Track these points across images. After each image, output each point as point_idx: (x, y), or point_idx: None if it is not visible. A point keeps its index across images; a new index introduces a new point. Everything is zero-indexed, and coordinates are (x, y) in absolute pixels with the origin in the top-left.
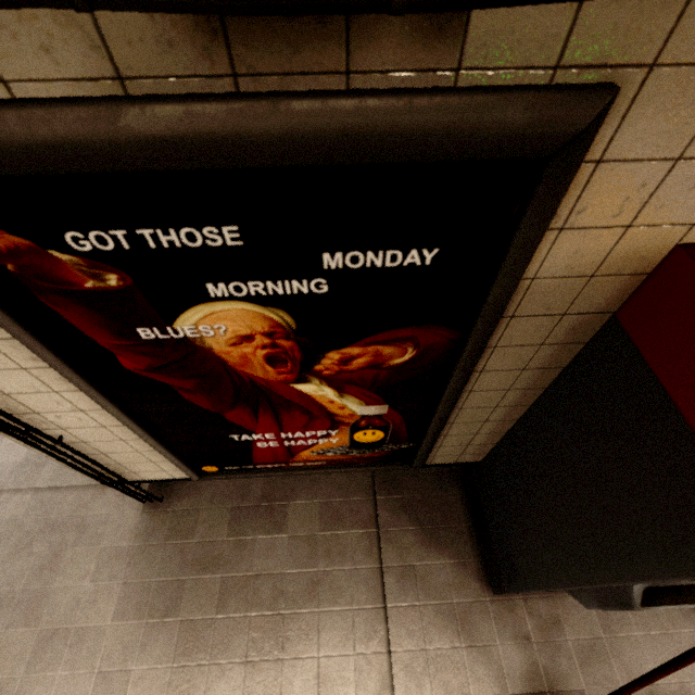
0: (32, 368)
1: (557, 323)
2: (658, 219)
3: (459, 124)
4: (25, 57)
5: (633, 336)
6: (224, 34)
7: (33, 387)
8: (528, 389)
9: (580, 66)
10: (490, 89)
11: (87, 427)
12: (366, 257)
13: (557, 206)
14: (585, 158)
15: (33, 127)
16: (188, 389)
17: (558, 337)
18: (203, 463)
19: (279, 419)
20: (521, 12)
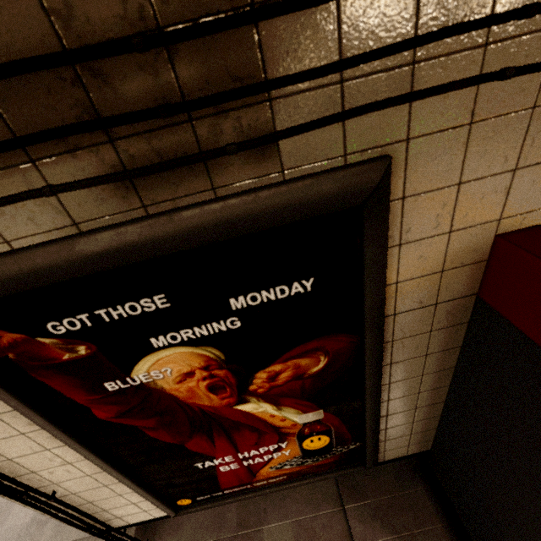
0: (29, 432)
1: (434, 311)
2: (469, 223)
3: (292, 200)
4: (19, 226)
5: (499, 309)
6: (133, 187)
7: (30, 448)
8: (439, 371)
9: (360, 151)
10: (306, 176)
11: (75, 478)
12: (262, 295)
13: (387, 232)
14: (392, 198)
15: (22, 263)
16: (151, 427)
17: (441, 322)
18: (177, 496)
19: (233, 440)
20: (309, 135)
